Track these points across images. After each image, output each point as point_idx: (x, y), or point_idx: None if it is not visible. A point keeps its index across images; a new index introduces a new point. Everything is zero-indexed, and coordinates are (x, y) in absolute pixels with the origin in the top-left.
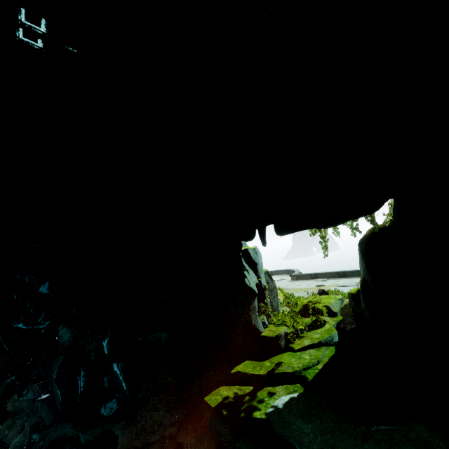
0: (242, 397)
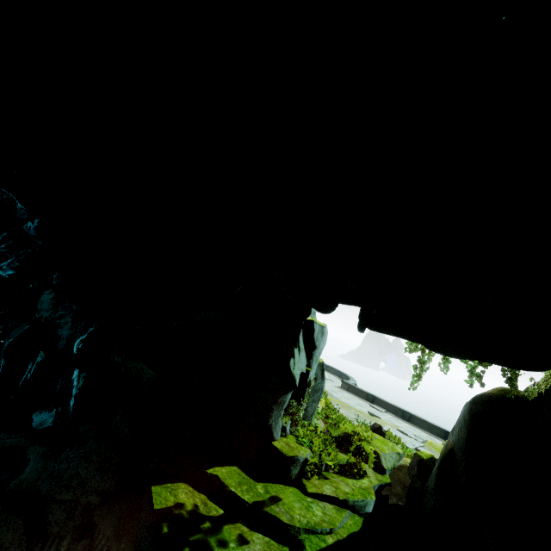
0: (201, 518)
